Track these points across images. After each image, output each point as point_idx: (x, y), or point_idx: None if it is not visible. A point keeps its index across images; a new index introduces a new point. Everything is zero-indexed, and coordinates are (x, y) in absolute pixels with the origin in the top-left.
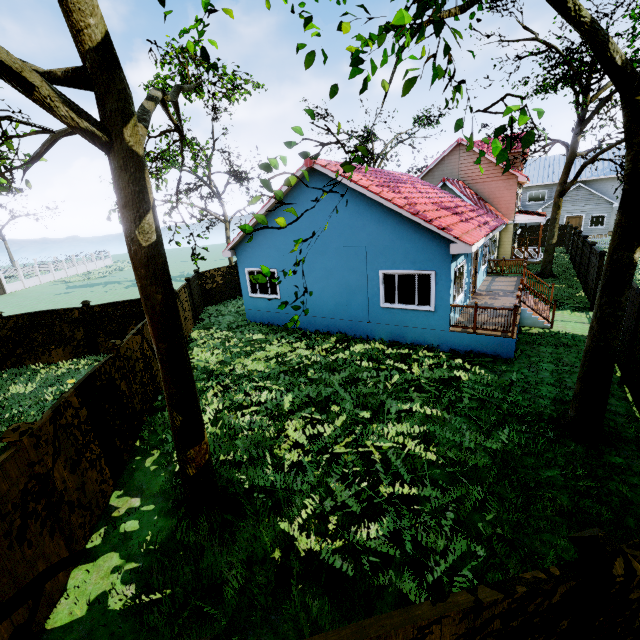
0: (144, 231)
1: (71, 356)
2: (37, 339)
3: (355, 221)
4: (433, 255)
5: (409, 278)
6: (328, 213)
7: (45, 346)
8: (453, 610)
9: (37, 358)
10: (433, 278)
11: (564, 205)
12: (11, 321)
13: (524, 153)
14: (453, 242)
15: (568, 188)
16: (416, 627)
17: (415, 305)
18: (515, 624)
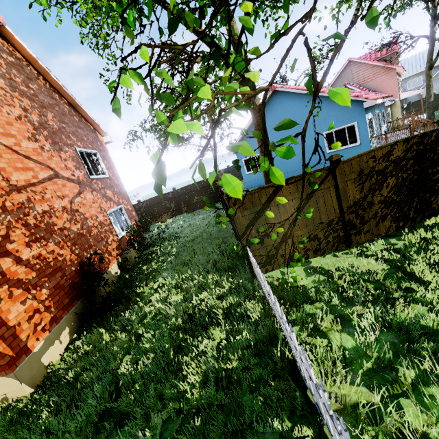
0: (257, 100)
1: (170, 217)
2: (155, 211)
3: (304, 111)
4: (353, 113)
5: (341, 131)
6: (287, 112)
7: (159, 213)
8: (400, 139)
9: (156, 220)
10: (356, 126)
11: (438, 82)
12: (144, 203)
13: (397, 52)
14: (364, 102)
15: (434, 62)
16: (390, 146)
17: (348, 145)
18: (421, 148)
